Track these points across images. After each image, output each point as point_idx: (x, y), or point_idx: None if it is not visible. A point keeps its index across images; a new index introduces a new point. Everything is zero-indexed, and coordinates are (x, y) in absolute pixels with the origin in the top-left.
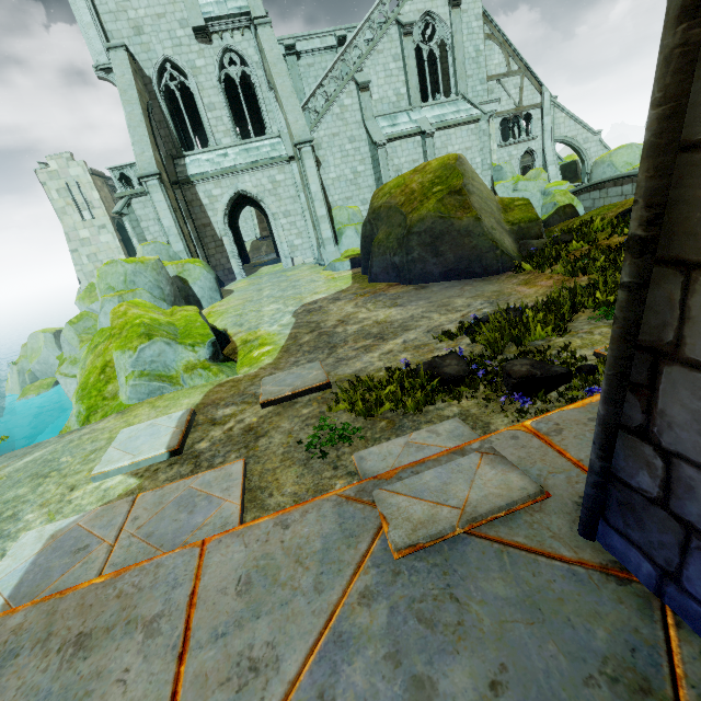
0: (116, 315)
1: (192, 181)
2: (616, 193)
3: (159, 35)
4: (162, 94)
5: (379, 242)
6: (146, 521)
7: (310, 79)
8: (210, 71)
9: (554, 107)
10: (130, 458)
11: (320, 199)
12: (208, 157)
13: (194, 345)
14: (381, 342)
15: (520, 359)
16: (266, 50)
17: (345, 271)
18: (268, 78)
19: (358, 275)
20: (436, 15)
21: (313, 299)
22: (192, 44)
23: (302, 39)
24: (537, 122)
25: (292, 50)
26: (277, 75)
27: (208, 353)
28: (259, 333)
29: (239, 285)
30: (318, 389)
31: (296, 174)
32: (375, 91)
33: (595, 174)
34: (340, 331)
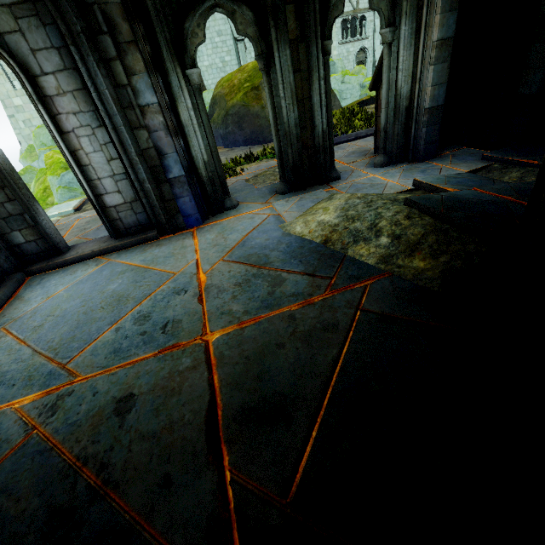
0: (47, 158)
1: None
2: None
3: None
4: None
5: (214, 120)
6: (63, 222)
7: None
8: None
9: None
10: (58, 211)
11: None
12: None
13: None
14: None
15: None
16: None
17: None
18: None
19: None
20: None
21: None
22: None
23: None
24: (370, 23)
25: None
26: None
27: None
28: None
29: None
30: None
31: None
32: None
33: None
34: None
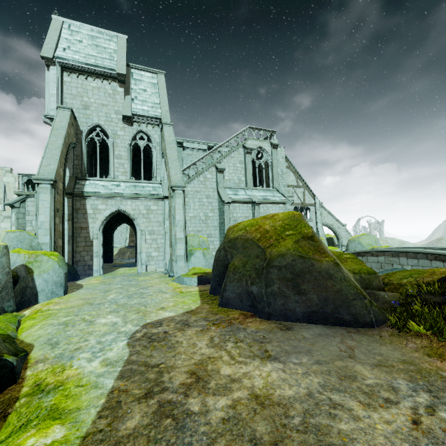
0: None
1: (85, 195)
2: (373, 260)
3: (99, 113)
4: (86, 141)
5: (235, 268)
6: None
7: (188, 161)
8: (126, 139)
9: (321, 207)
10: None
11: (181, 226)
12: (104, 183)
13: None
14: None
15: None
16: (166, 136)
17: (192, 286)
18: (163, 151)
19: (206, 293)
20: (264, 149)
21: (158, 317)
22: (119, 123)
23: (188, 142)
24: (313, 212)
25: (181, 145)
26: (170, 148)
27: None
28: (66, 372)
29: (91, 281)
30: None
31: (166, 208)
32: (226, 175)
33: (350, 247)
34: (195, 409)
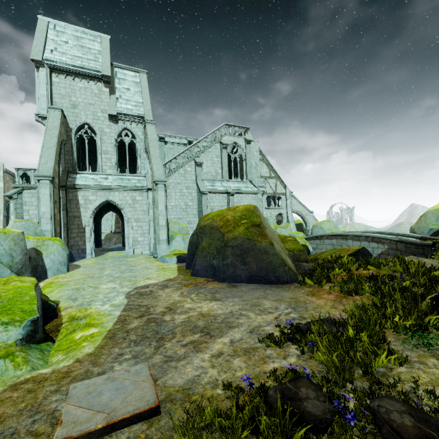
0: None
1: (76, 188)
2: (328, 242)
3: (86, 112)
4: (76, 138)
5: (203, 248)
6: None
7: (169, 154)
8: (112, 135)
9: (291, 196)
10: None
11: (163, 215)
12: (94, 177)
13: (8, 323)
14: (209, 338)
15: (388, 400)
16: (149, 134)
17: (172, 263)
18: (146, 147)
19: (182, 268)
20: (239, 144)
21: (146, 283)
22: (105, 121)
23: (169, 137)
24: (283, 201)
25: (163, 140)
26: (152, 146)
27: (22, 333)
28: (89, 310)
29: (87, 262)
30: (142, 416)
31: (150, 198)
32: (204, 168)
33: (314, 231)
34: (168, 319)
